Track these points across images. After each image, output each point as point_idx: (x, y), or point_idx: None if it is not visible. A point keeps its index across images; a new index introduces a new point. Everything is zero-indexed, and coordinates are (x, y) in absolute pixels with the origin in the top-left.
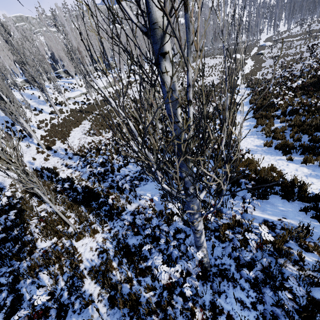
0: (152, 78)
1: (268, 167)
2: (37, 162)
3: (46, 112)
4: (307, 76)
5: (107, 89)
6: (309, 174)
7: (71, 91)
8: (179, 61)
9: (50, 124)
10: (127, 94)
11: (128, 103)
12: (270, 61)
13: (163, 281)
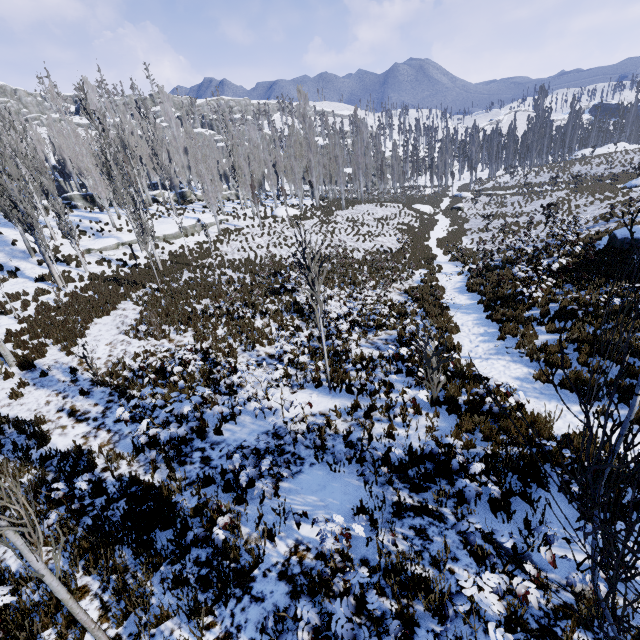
0: (272, 228)
1: (576, 432)
2: None
3: (28, 275)
4: (558, 252)
5: (178, 240)
6: None
7: (96, 236)
8: (320, 204)
9: (37, 305)
10: (221, 254)
11: (225, 272)
12: (477, 221)
13: None
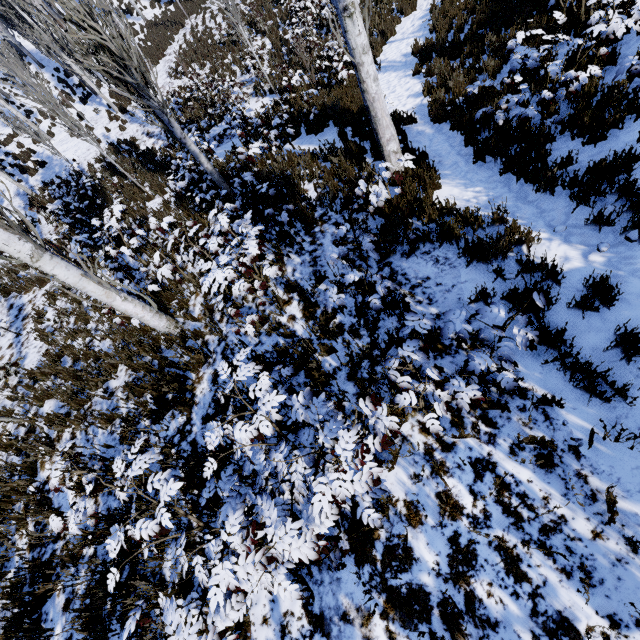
0: None
1: None
2: (113, 134)
3: None
4: None
5: None
6: (415, 93)
7: None
8: None
9: None
10: None
11: None
12: None
13: (172, 187)
